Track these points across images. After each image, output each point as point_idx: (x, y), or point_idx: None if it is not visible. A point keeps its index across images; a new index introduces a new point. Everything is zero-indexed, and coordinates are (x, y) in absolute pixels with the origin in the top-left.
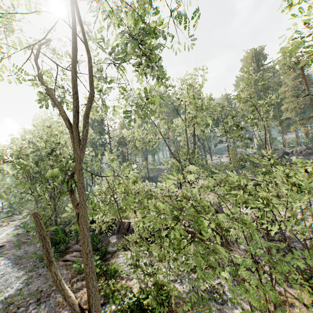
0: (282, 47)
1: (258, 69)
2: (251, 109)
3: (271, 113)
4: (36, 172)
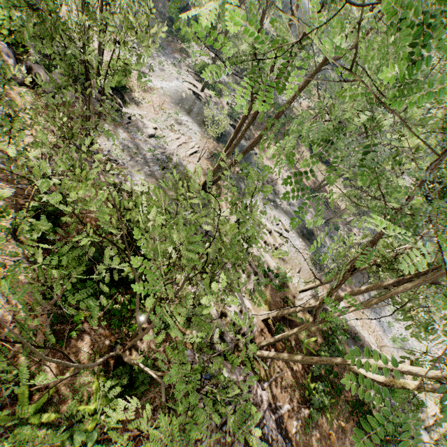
0: None
1: None
2: None
3: None
4: None
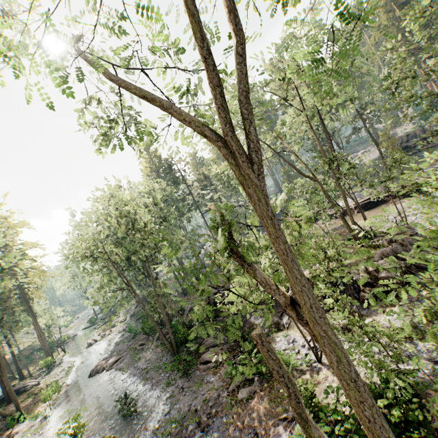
0: None
1: None
2: (433, 34)
3: None
4: (121, 261)
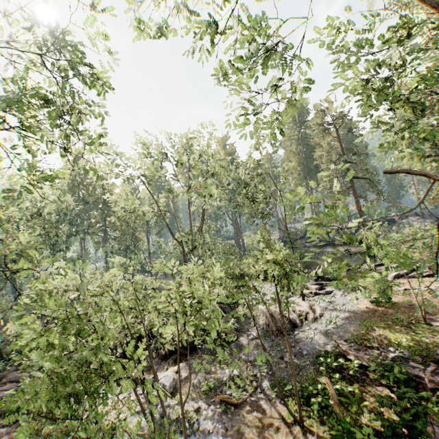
0: (315, 104)
1: (301, 125)
2: (261, 178)
3: (292, 183)
4: None
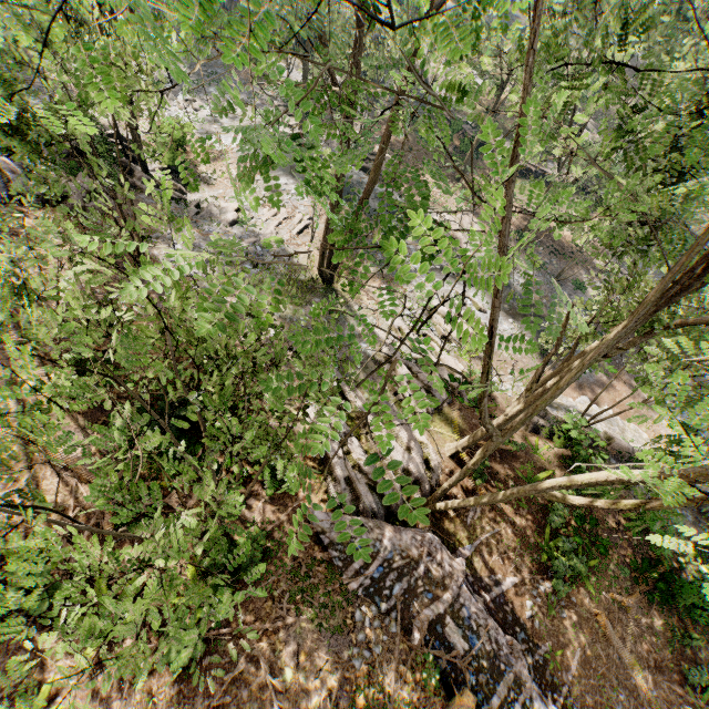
0: None
1: None
2: None
3: None
4: None
